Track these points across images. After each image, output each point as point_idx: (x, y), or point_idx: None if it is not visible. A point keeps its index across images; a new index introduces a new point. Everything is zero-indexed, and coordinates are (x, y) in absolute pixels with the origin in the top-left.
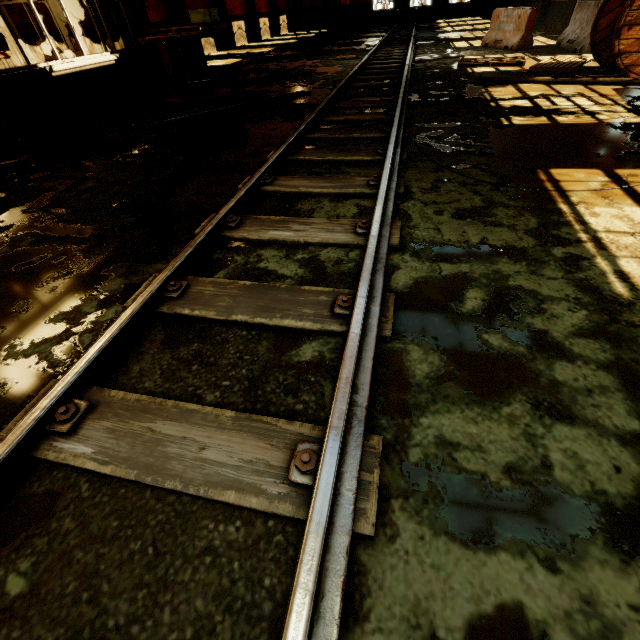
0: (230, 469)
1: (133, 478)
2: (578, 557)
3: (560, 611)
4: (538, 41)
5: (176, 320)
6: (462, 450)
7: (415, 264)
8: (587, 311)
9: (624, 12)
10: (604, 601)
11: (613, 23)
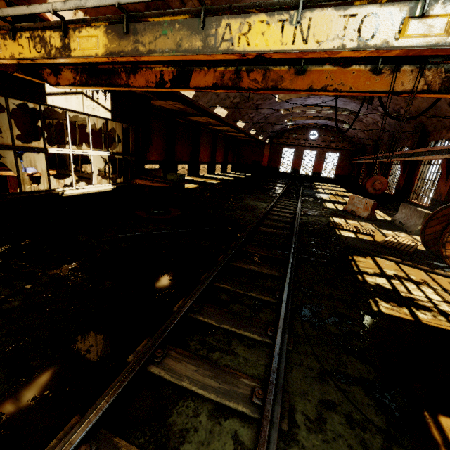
0: None
1: None
2: None
3: None
4: (378, 214)
5: None
6: None
7: None
8: None
9: (445, 234)
10: None
11: (435, 232)
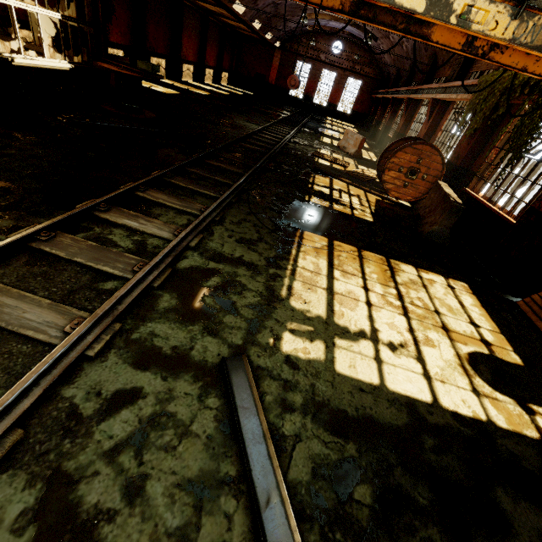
0: (36, 323)
1: None
2: (178, 378)
3: (157, 391)
4: (369, 155)
5: (39, 253)
6: (159, 338)
7: (197, 258)
8: (261, 298)
9: (387, 162)
10: (176, 390)
11: None
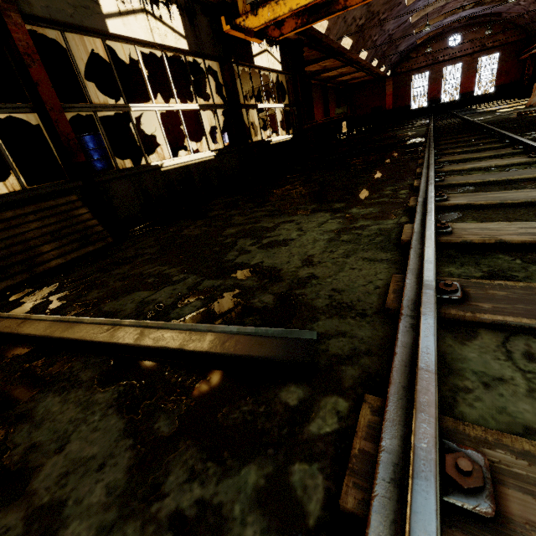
0: None
1: (499, 201)
2: None
3: None
4: None
5: (446, 188)
6: None
7: None
8: None
9: None
10: None
11: None
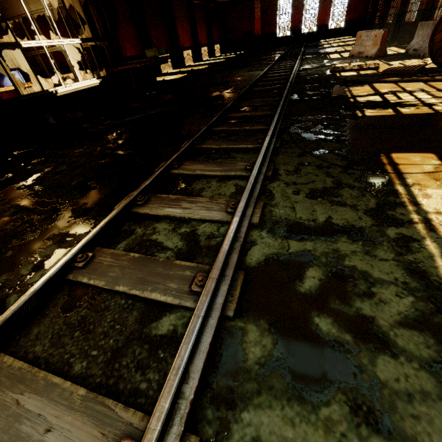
0: None
1: None
2: None
3: None
4: (391, 50)
5: (78, 285)
6: None
7: (269, 240)
8: (414, 297)
9: None
10: None
11: None
